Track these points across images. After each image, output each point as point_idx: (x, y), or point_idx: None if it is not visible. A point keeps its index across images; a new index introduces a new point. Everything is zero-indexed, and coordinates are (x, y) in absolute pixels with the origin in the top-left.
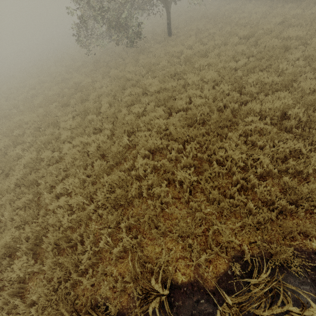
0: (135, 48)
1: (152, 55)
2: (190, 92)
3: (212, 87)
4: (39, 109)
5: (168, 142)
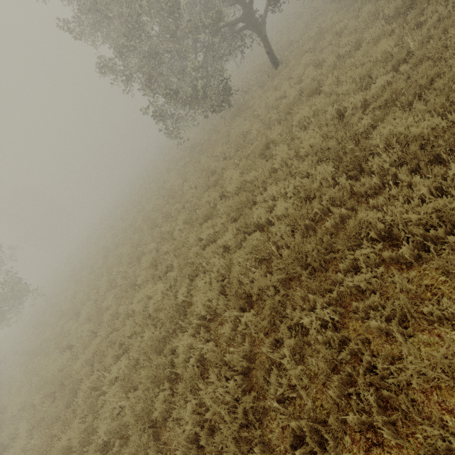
0: (233, 109)
1: (250, 113)
2: (269, 191)
3: (317, 162)
4: (135, 235)
5: (226, 301)
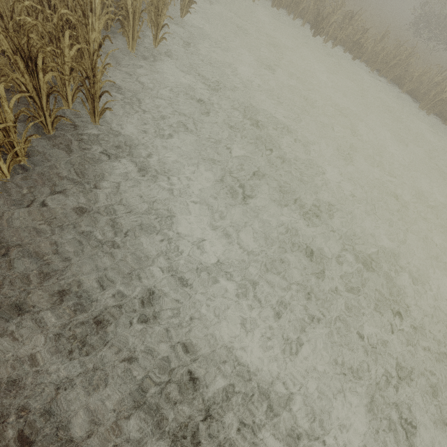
0: None
1: None
2: None
3: None
4: None
5: None
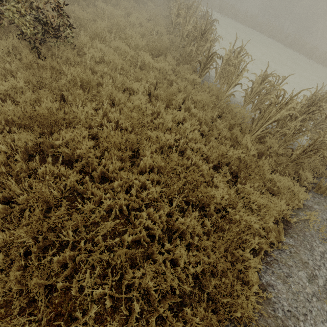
0: None
1: None
2: None
3: None
4: None
5: None
